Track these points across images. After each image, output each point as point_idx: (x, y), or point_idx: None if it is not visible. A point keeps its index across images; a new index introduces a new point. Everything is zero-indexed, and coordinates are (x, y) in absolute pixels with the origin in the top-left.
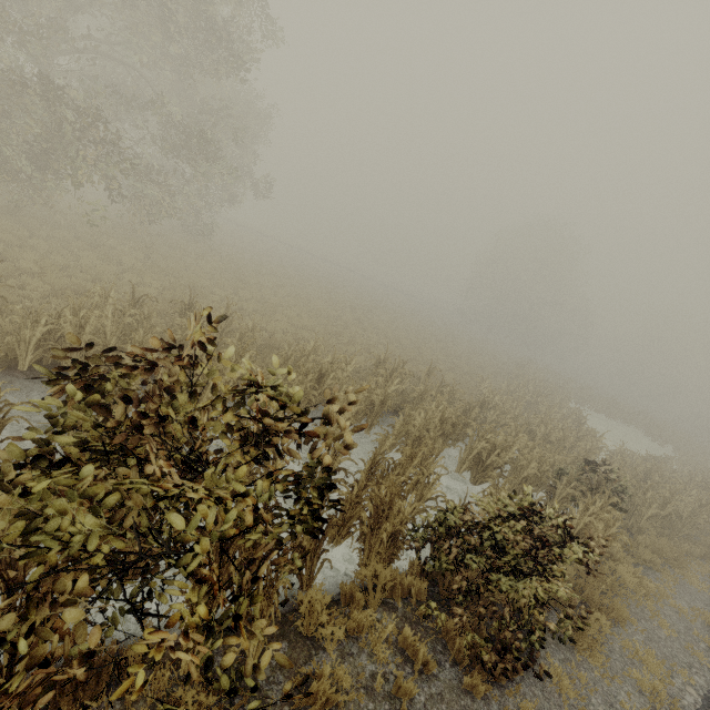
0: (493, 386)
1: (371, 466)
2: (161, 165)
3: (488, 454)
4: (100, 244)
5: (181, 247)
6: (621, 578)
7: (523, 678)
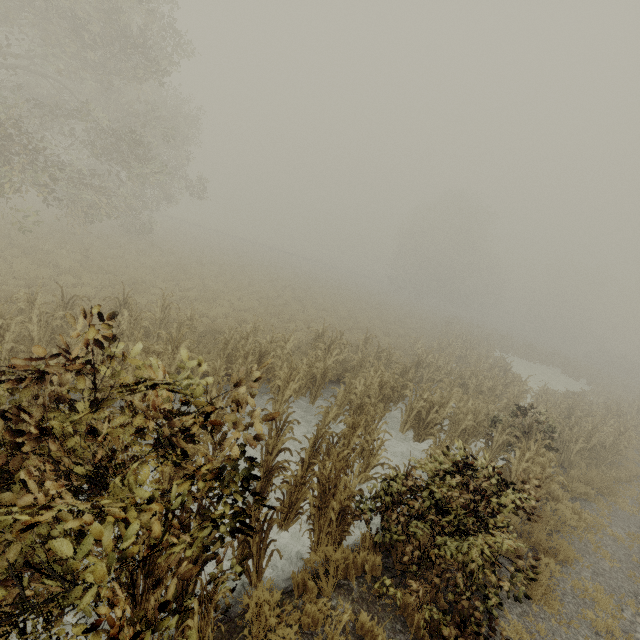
0: (426, 345)
1: (314, 442)
2: (93, 170)
3: (427, 412)
4: (36, 250)
5: (121, 246)
6: (562, 516)
7: None
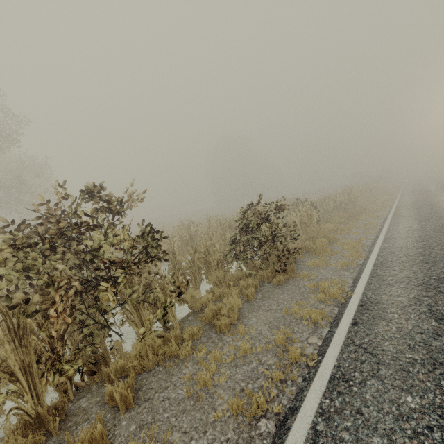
0: None
1: (194, 251)
2: None
3: None
4: None
5: None
6: (328, 229)
7: (300, 271)
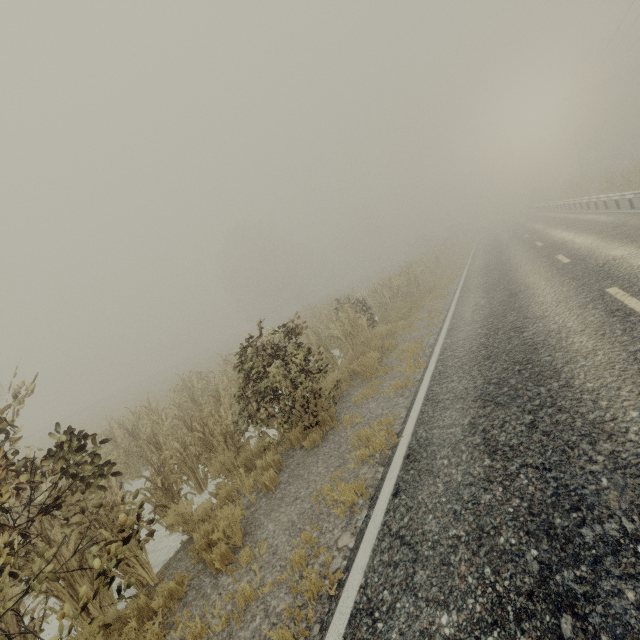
0: None
1: (189, 429)
2: None
3: None
4: None
5: None
6: (382, 333)
7: (345, 414)
